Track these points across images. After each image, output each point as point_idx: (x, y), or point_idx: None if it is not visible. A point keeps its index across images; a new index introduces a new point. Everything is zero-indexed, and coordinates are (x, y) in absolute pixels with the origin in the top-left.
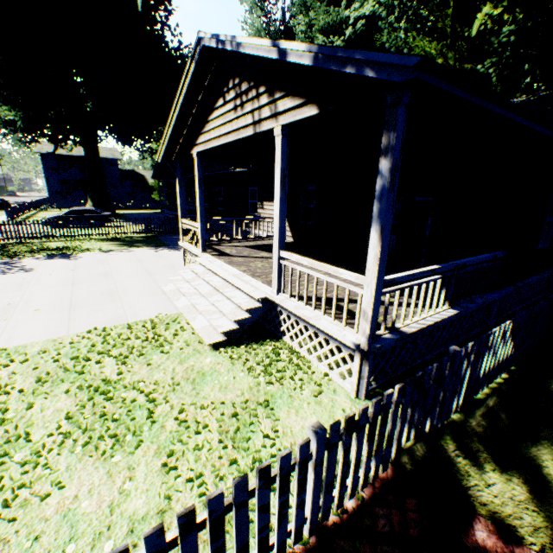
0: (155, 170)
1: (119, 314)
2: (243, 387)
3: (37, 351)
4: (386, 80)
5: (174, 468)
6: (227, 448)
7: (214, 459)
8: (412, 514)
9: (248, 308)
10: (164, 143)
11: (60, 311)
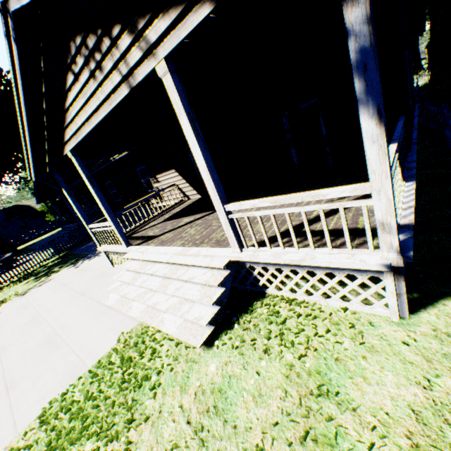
0: (37, 195)
1: (72, 362)
2: (278, 381)
3: None
4: None
5: None
6: None
7: None
8: None
9: (219, 283)
10: (29, 158)
11: None
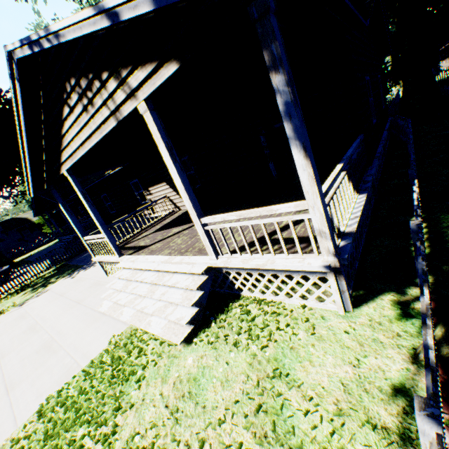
0: (34, 208)
1: (67, 364)
2: (243, 368)
3: None
4: None
5: None
6: None
7: None
8: None
9: (198, 286)
10: (28, 177)
11: None
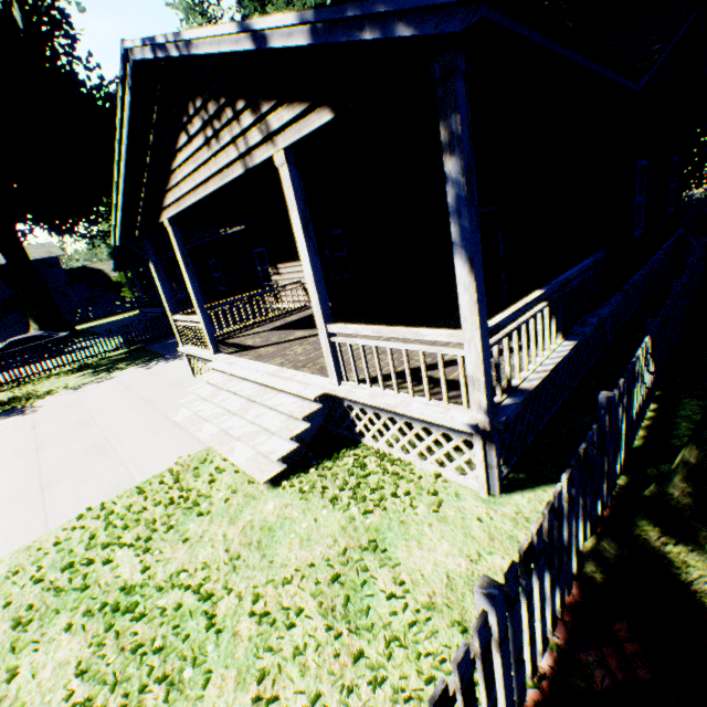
0: (116, 259)
1: (120, 475)
2: (332, 531)
3: (4, 574)
4: (434, 36)
5: (273, 700)
6: (343, 638)
7: (329, 660)
8: (630, 645)
9: (305, 416)
10: (117, 217)
11: (26, 498)
